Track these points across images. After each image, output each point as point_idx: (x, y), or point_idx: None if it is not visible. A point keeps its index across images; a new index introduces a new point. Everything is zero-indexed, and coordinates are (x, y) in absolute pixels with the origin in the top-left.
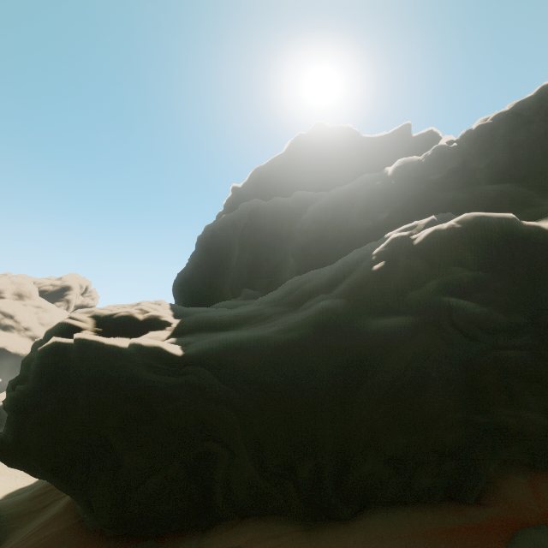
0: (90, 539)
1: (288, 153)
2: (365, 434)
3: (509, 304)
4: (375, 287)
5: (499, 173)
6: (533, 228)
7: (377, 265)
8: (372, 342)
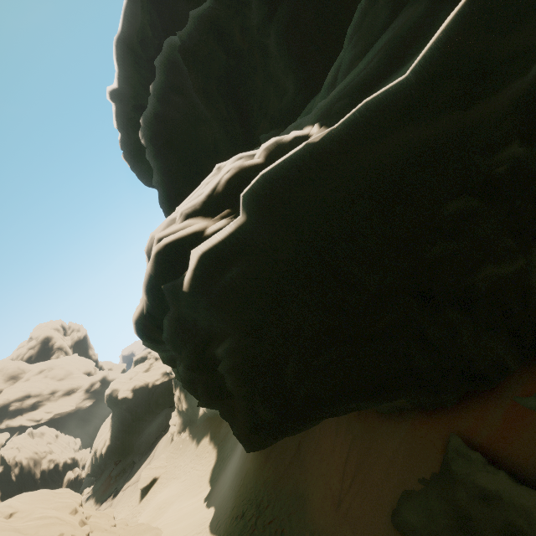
0: (472, 409)
1: None
2: None
3: None
4: None
5: None
6: None
7: None
8: None
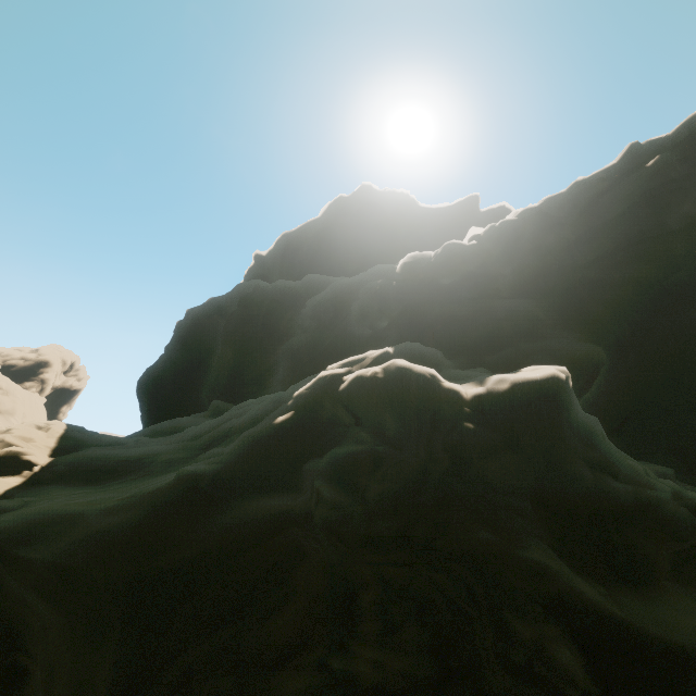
0: None
1: (324, 219)
2: (173, 677)
3: (386, 504)
4: (273, 447)
5: (525, 283)
6: (452, 393)
7: (282, 417)
8: (209, 541)
